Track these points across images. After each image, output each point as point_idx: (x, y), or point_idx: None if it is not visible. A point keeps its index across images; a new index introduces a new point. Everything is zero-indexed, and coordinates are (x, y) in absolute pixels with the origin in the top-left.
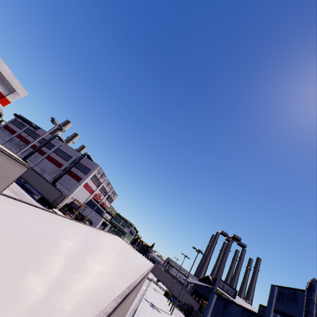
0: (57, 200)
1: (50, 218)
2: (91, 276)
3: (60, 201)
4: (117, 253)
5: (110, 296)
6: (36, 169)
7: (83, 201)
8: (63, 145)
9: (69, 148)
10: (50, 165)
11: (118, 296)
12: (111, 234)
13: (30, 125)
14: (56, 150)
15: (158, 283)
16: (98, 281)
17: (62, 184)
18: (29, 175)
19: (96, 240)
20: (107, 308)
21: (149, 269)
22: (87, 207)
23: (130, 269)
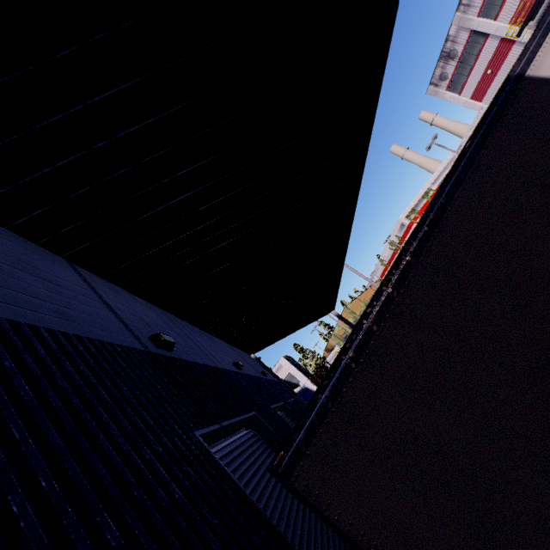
0: None
1: None
2: None
3: None
4: None
5: None
6: None
7: None
8: None
9: None
10: None
11: None
12: None
13: None
14: None
15: None
16: None
17: None
18: None
19: None
20: None
21: None
22: None
23: None
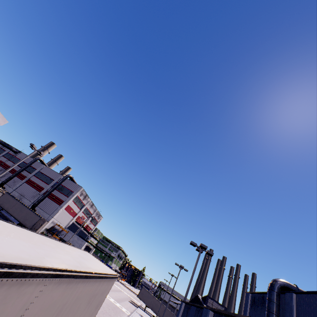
0: (36, 225)
1: (12, 228)
2: (32, 256)
3: (39, 226)
4: (71, 257)
5: (41, 265)
6: (14, 194)
7: (65, 225)
8: (44, 168)
9: (51, 171)
10: (30, 189)
11: (47, 266)
12: (77, 248)
13: (10, 149)
14: (37, 174)
15: (147, 309)
16: (36, 259)
17: (42, 208)
18: (6, 201)
19: (53, 246)
20: (33, 265)
21: (108, 275)
22: (69, 232)
23: (77, 266)
